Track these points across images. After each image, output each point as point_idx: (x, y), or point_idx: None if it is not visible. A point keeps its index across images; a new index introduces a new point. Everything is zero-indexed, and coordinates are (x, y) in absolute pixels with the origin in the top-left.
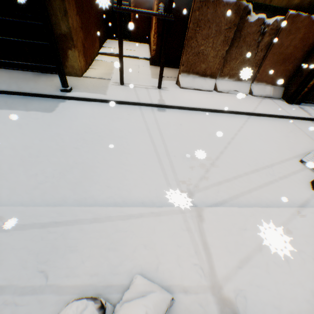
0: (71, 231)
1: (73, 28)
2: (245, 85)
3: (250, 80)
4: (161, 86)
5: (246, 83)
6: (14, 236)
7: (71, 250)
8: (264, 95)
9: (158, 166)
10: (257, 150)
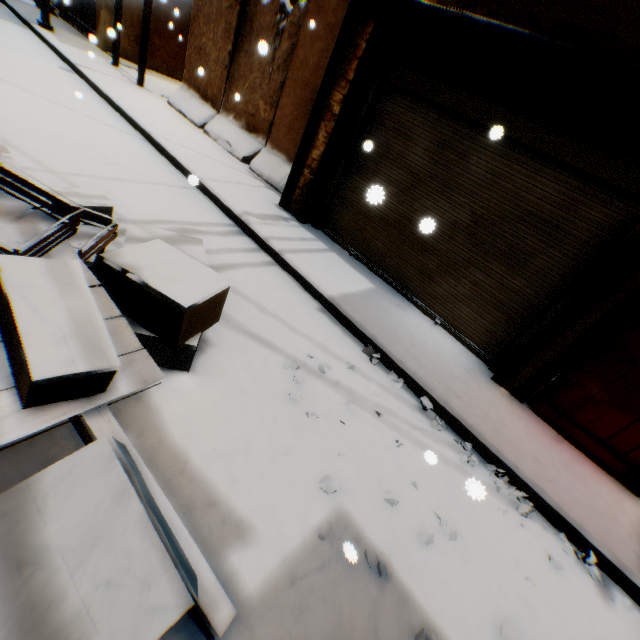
0: None
1: None
2: (251, 144)
3: (264, 139)
4: (141, 82)
5: (256, 142)
6: None
7: None
8: (267, 178)
9: None
10: None
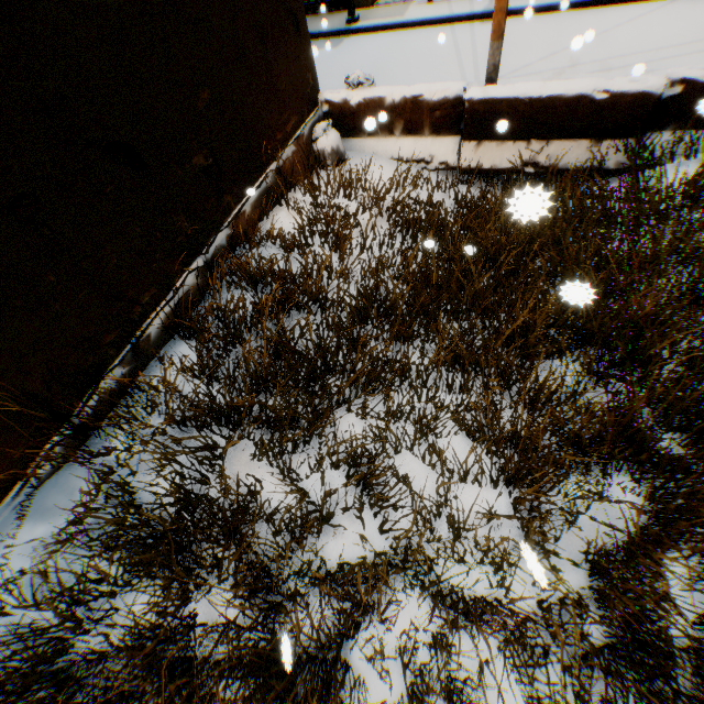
0: None
1: None
2: None
3: None
4: None
5: None
6: None
7: None
8: None
9: (457, 69)
10: (647, 38)
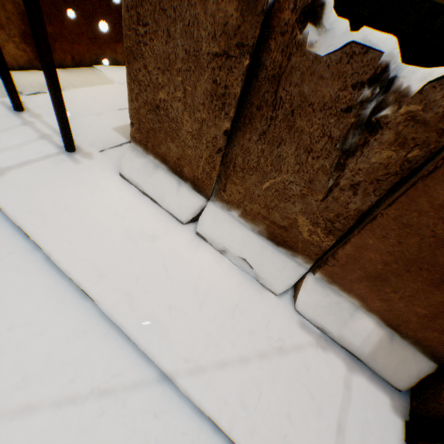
0: None
1: None
2: (285, 265)
3: (307, 261)
4: (70, 147)
5: (292, 261)
6: None
7: None
8: (334, 336)
9: None
10: None
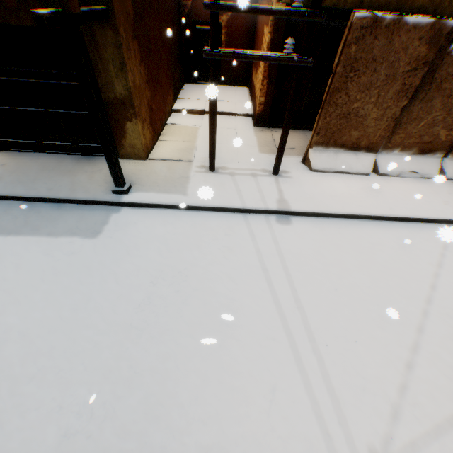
0: None
1: (135, 86)
2: (431, 161)
3: (441, 153)
4: (278, 171)
5: (433, 158)
6: None
7: None
8: None
9: (297, 374)
10: None
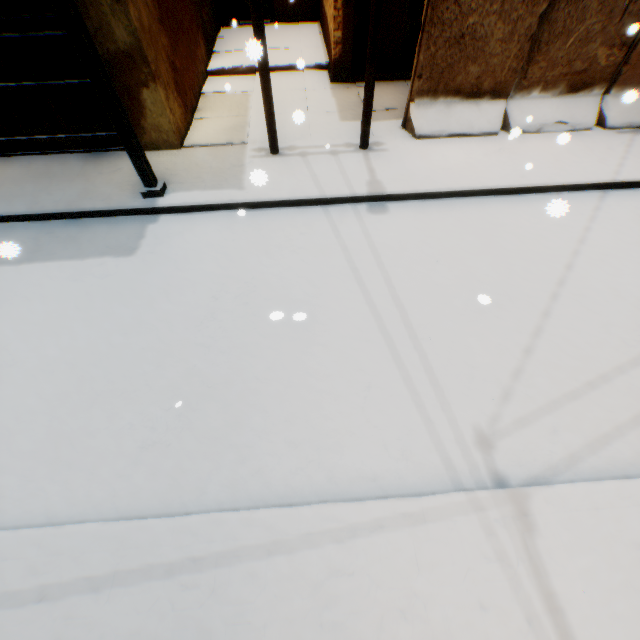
0: (230, 580)
1: (143, 29)
2: (586, 104)
3: (600, 88)
4: (368, 143)
5: (589, 98)
6: (114, 601)
7: (238, 631)
8: (637, 124)
9: (395, 371)
10: (639, 294)
